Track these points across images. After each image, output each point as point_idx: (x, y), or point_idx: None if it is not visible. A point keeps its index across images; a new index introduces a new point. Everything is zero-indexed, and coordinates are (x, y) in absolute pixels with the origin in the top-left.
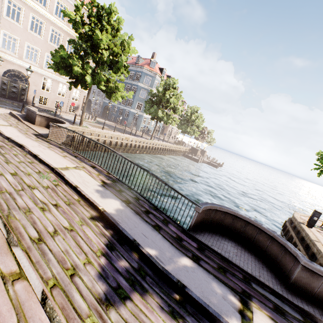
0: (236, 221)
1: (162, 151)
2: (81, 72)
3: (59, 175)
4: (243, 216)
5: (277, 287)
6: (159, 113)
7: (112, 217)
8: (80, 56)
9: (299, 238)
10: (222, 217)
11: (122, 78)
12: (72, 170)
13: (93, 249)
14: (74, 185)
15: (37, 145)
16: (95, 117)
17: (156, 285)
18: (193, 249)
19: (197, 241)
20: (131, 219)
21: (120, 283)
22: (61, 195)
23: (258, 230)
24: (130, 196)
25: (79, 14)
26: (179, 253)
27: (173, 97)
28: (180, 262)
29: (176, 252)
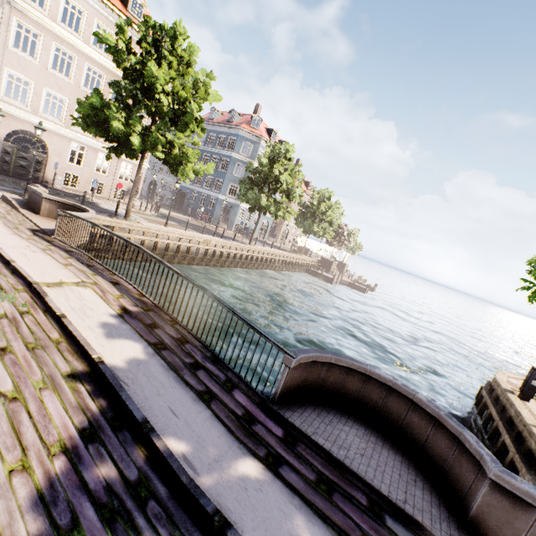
0: (369, 385)
1: (270, 263)
2: (124, 130)
3: (38, 296)
4: (381, 376)
5: (441, 526)
6: (262, 200)
7: (113, 374)
8: (126, 106)
9: (504, 421)
10: (343, 378)
11: (197, 141)
12: (69, 287)
13: (46, 438)
14: (58, 314)
15: (23, 245)
16: (158, 207)
17: (166, 522)
18: (273, 440)
19: (285, 424)
20: (155, 378)
21: (80, 516)
22: (24, 331)
23: (411, 405)
24: (171, 335)
25: (123, 39)
26: (240, 449)
27: (286, 173)
28: (235, 468)
29: (233, 447)
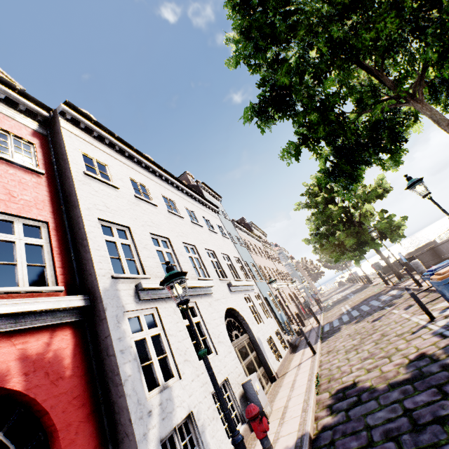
0: None
1: None
2: None
3: None
4: None
5: None
6: None
7: None
8: None
9: None
10: None
11: None
12: None
13: None
14: None
15: None
16: None
17: None
18: None
19: None
20: None
21: None
22: None
23: None
24: None
25: None
26: None
27: None
28: None
29: None
